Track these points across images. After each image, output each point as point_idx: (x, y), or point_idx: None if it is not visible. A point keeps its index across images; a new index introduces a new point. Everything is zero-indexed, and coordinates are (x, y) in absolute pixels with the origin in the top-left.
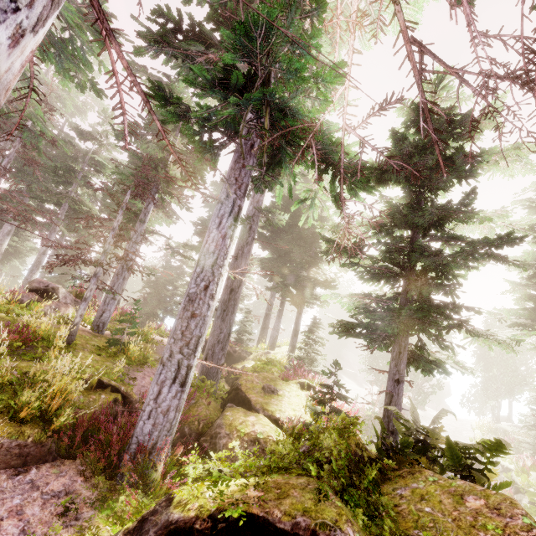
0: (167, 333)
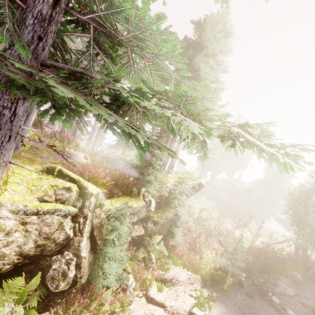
0: (80, 149)
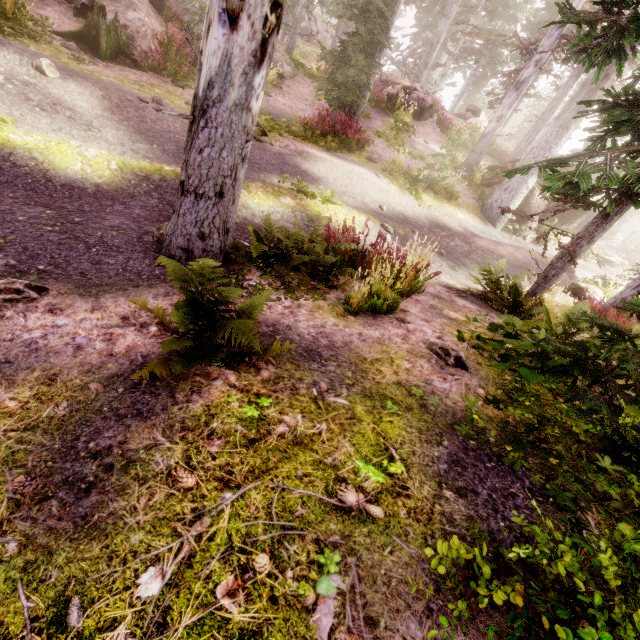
0: None
